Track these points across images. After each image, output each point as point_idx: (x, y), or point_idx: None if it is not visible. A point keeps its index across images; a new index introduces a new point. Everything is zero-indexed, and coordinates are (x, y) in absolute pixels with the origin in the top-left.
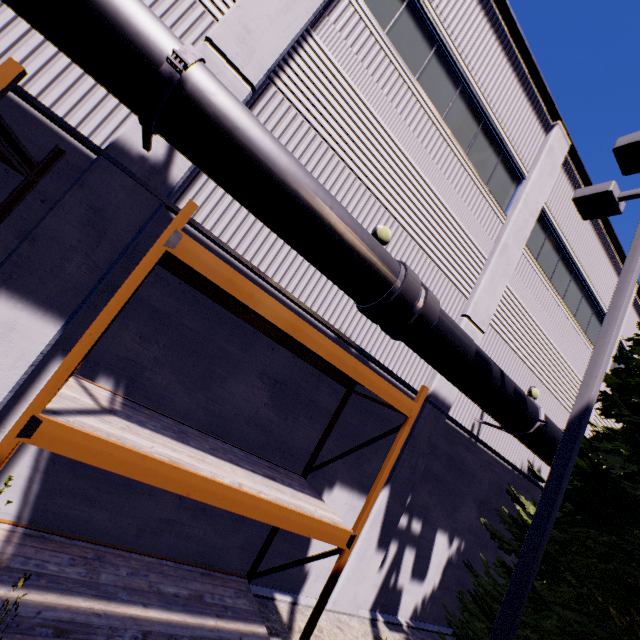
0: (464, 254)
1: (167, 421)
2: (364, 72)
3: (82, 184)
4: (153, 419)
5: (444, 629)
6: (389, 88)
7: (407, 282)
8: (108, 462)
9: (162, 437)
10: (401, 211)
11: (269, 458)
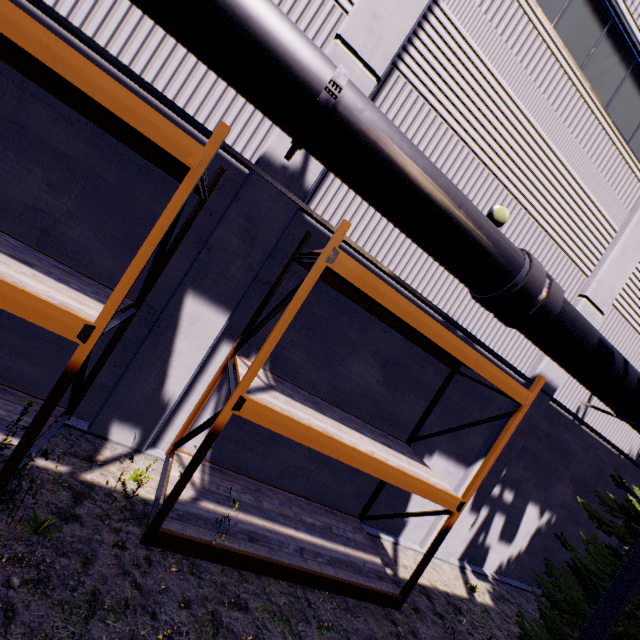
0: (590, 228)
1: (303, 393)
2: (492, 33)
3: (240, 198)
4: (295, 392)
5: (527, 587)
6: (519, 46)
7: (531, 274)
8: (285, 430)
9: (308, 409)
10: (521, 187)
11: (379, 426)
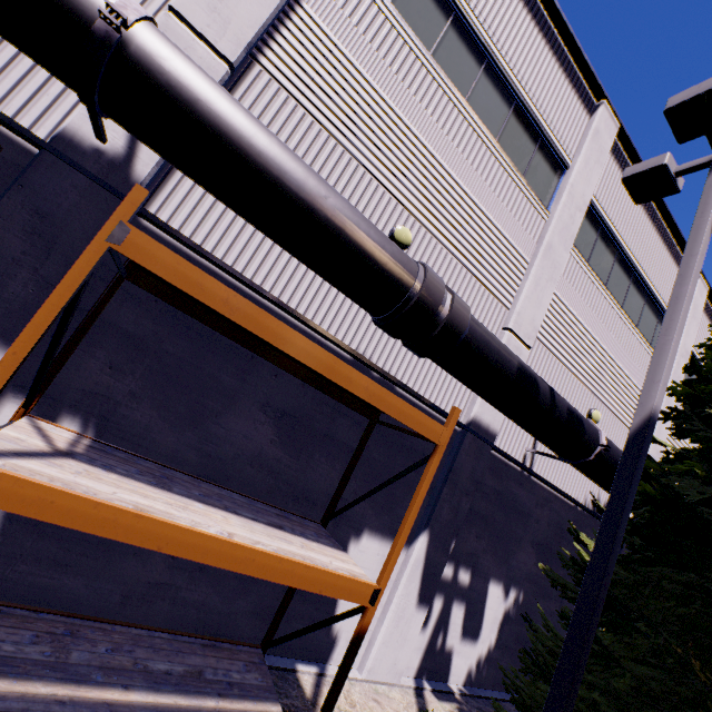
0: (501, 257)
1: (148, 465)
2: (367, 47)
3: (22, 184)
4: (128, 463)
5: (505, 695)
6: (399, 65)
7: (427, 285)
8: (49, 512)
9: (133, 482)
10: (423, 209)
11: (280, 505)
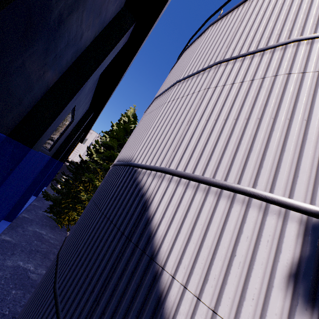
0: None
1: None
2: None
3: None
4: None
5: None
6: None
7: None
8: None
9: None
10: None
11: None
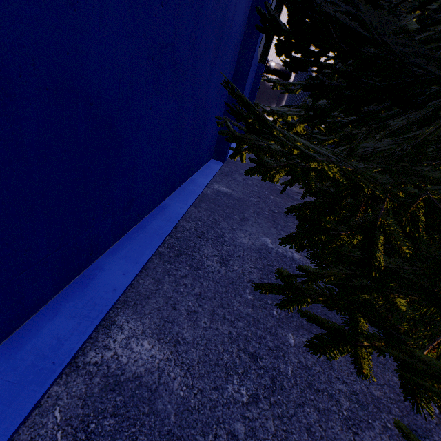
0: None
1: None
2: None
3: None
4: None
5: None
6: None
7: None
8: None
9: None
10: None
11: None
